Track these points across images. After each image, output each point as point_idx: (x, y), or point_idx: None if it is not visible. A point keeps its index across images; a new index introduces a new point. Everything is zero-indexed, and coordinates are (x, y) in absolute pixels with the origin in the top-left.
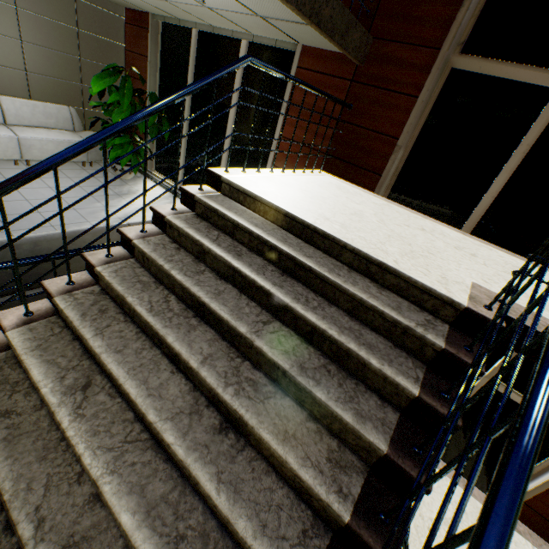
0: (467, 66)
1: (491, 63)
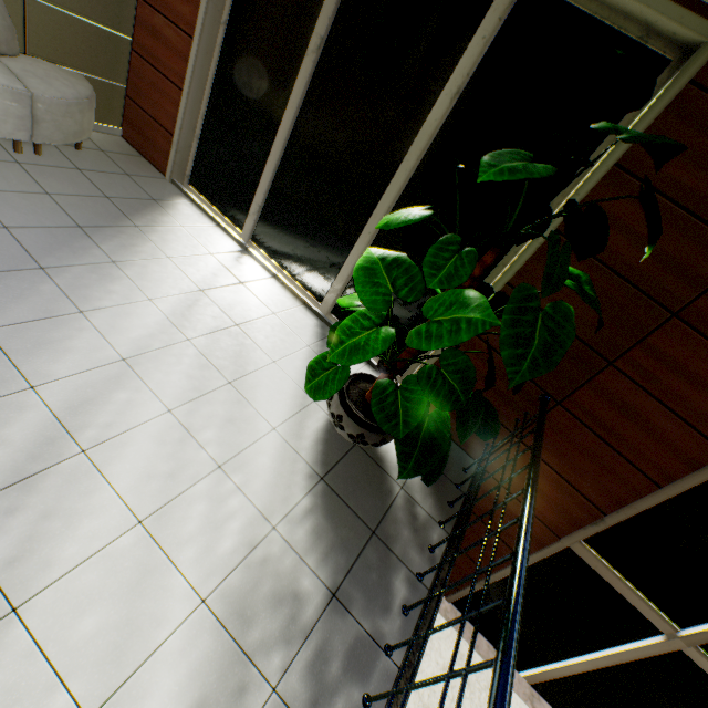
0: (584, 555)
1: (609, 570)
